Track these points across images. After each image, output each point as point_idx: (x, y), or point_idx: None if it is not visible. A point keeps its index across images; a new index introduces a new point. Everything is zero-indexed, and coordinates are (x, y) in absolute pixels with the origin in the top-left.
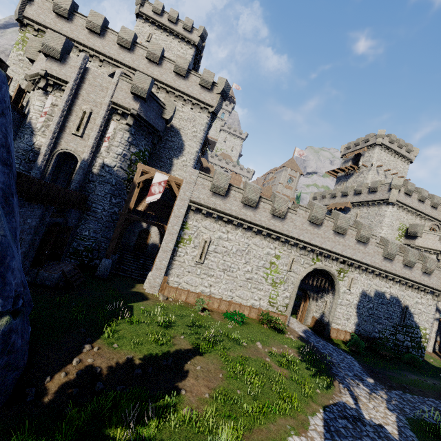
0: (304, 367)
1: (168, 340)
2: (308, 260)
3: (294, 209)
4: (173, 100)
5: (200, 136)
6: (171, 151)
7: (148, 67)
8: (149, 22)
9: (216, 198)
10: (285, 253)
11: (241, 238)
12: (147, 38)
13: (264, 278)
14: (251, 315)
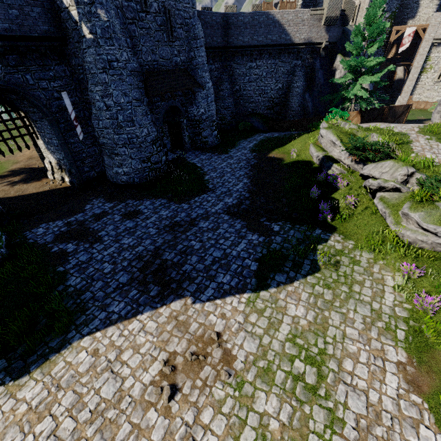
0: None
1: (415, 117)
2: None
3: None
4: None
5: None
6: None
7: None
8: None
9: None
10: None
11: None
12: None
13: None
14: None
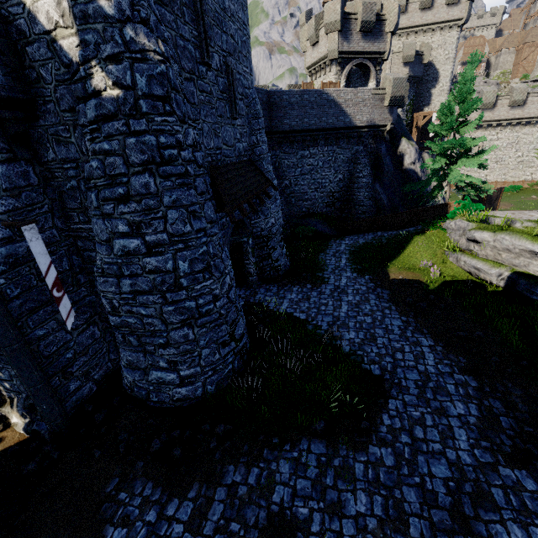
0: None
1: None
2: None
3: None
4: (422, 37)
5: (452, 56)
6: (428, 84)
7: None
8: None
9: (485, 113)
10: None
11: (510, 134)
12: None
13: (535, 158)
14: (524, 187)
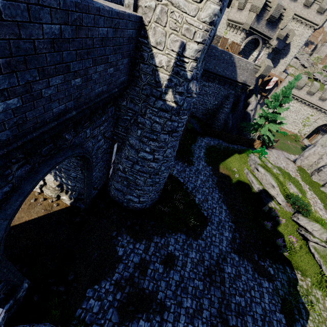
0: (300, 150)
1: None
2: (326, 119)
3: None
4: (295, 23)
5: (301, 45)
6: (281, 55)
7: (288, 4)
8: None
9: (295, 90)
10: (316, 114)
11: (298, 106)
12: None
13: (300, 122)
14: (288, 134)
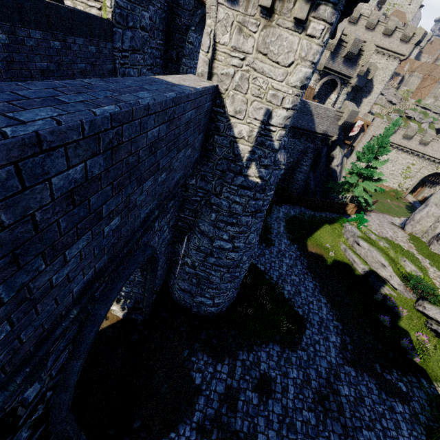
0: (406, 210)
1: None
2: (433, 167)
3: (436, 140)
4: (375, 55)
5: (386, 80)
6: (363, 93)
7: (364, 34)
8: None
9: None
10: (419, 163)
11: (394, 154)
12: None
13: (400, 174)
14: (386, 190)
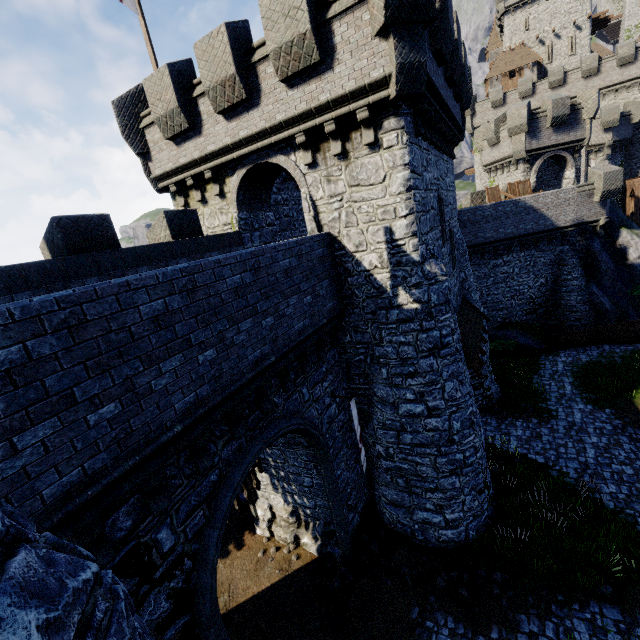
0: None
1: None
2: None
3: None
4: (626, 93)
5: None
6: None
7: (586, 85)
8: (520, 8)
9: None
10: None
11: None
12: (525, 28)
13: None
14: None
